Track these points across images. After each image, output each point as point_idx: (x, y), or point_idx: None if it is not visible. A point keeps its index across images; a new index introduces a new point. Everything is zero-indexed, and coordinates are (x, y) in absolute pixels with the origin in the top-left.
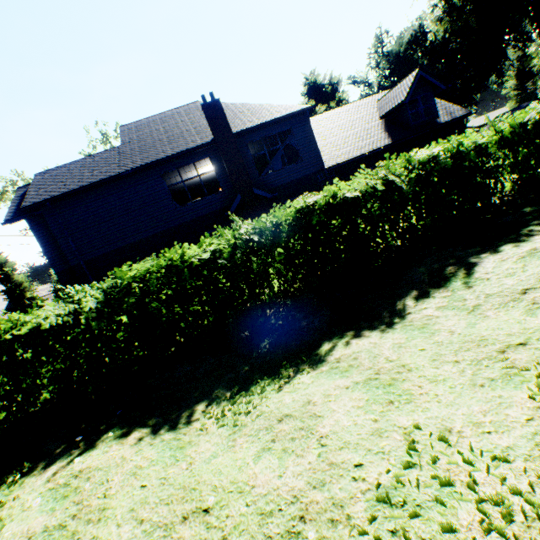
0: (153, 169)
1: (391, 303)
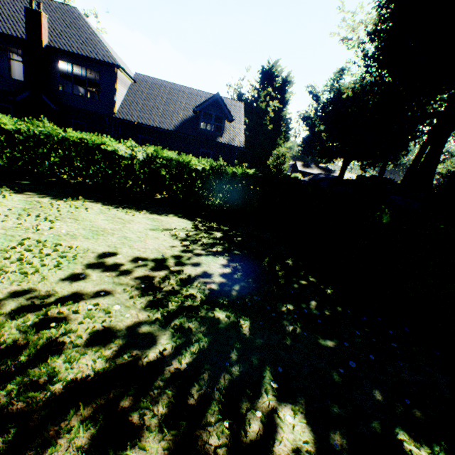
0: None
1: None
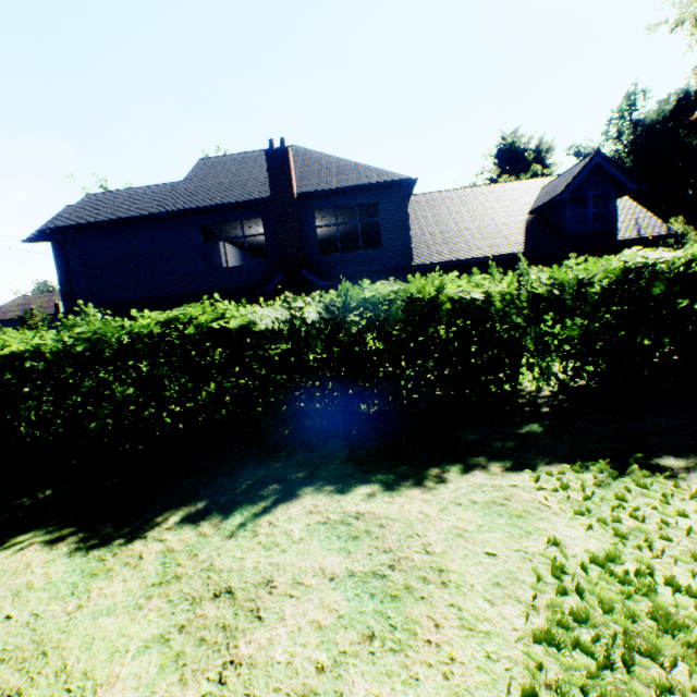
0: (193, 217)
1: (168, 507)
